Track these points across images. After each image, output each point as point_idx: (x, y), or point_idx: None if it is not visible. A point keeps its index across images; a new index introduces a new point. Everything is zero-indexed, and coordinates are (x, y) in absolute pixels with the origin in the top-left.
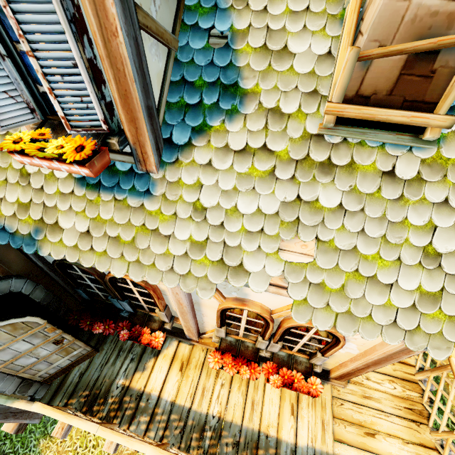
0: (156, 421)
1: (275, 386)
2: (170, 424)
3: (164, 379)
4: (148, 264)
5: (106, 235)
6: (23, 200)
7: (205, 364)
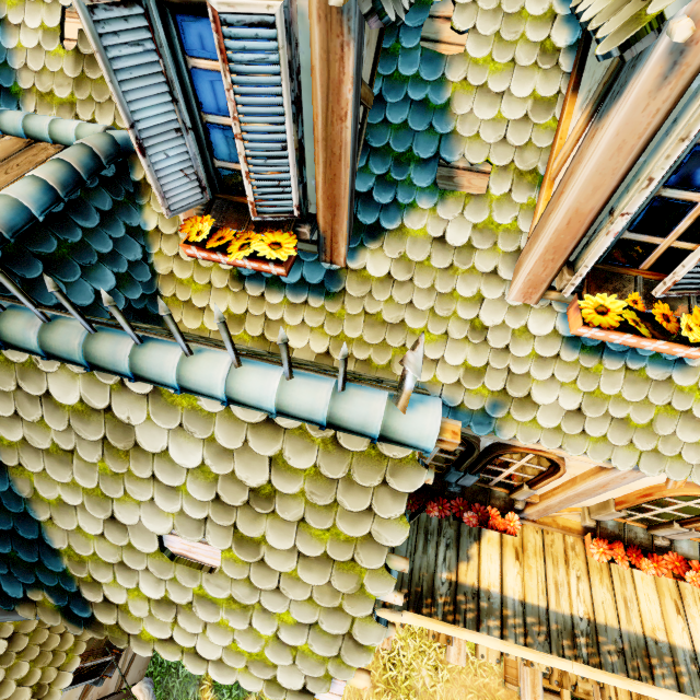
0: (510, 626)
1: (693, 584)
2: (528, 629)
3: (500, 572)
4: (671, 455)
5: (607, 416)
6: (474, 364)
7: (546, 550)
